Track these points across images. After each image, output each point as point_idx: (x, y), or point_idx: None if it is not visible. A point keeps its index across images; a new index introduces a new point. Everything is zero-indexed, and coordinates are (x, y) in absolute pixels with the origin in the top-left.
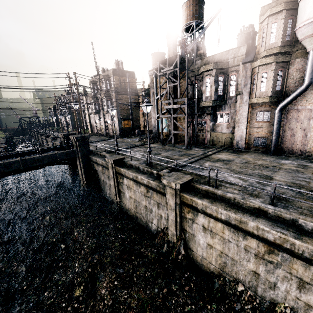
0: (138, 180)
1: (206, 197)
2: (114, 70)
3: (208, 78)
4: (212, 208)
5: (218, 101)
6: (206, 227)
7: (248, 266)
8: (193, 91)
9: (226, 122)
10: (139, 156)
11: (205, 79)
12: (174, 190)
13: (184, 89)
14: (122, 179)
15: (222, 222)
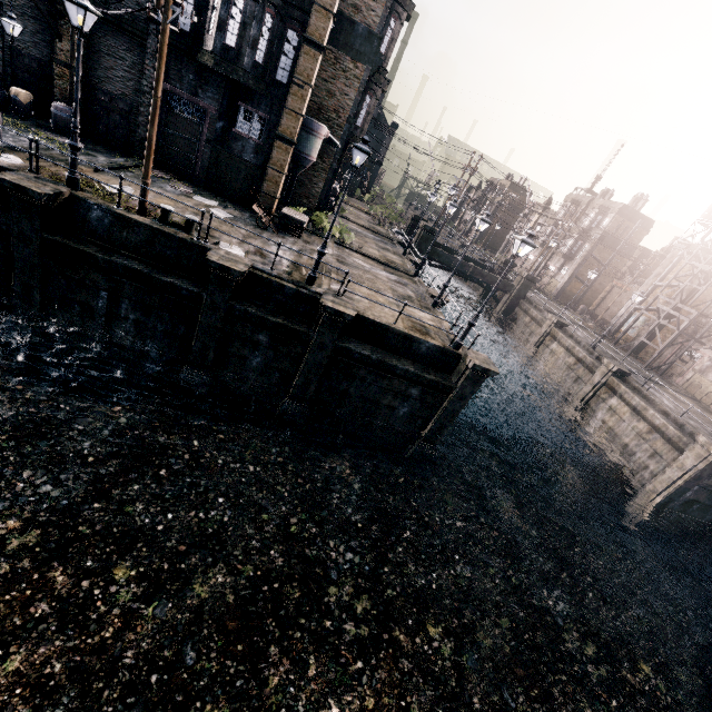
0: (573, 351)
1: (630, 389)
2: (625, 207)
3: None
4: (630, 394)
5: None
6: (612, 407)
7: (624, 440)
8: None
9: None
10: (581, 335)
11: None
12: (608, 371)
13: (710, 298)
14: (550, 342)
15: (630, 408)
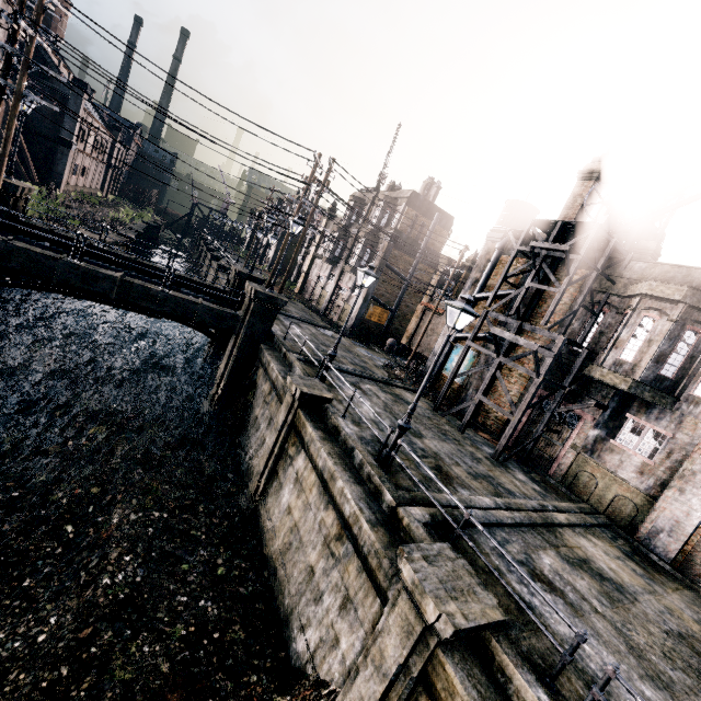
0: (332, 489)
1: None
2: (415, 195)
3: (650, 319)
4: None
5: (652, 390)
6: None
7: None
8: (583, 327)
9: (645, 454)
10: (368, 412)
11: (639, 315)
12: (422, 623)
13: (559, 309)
14: (296, 449)
15: None
